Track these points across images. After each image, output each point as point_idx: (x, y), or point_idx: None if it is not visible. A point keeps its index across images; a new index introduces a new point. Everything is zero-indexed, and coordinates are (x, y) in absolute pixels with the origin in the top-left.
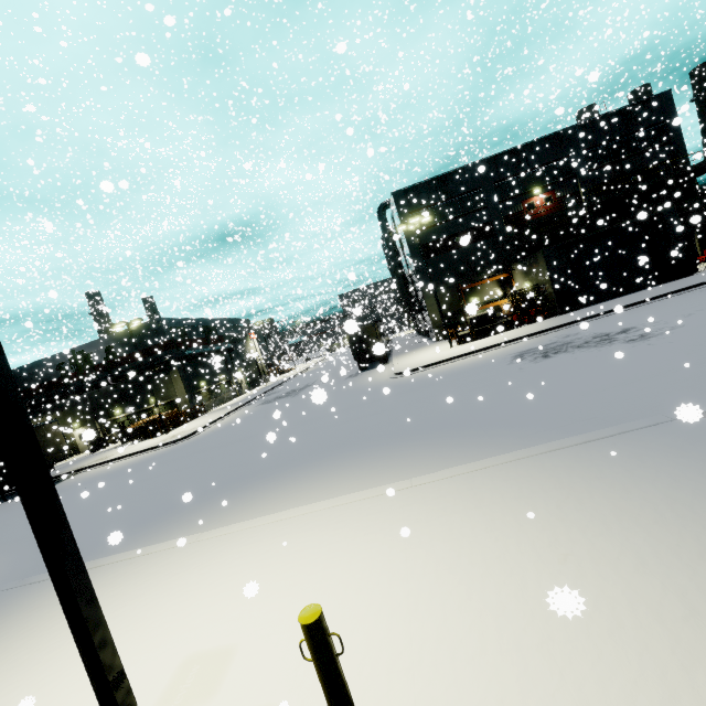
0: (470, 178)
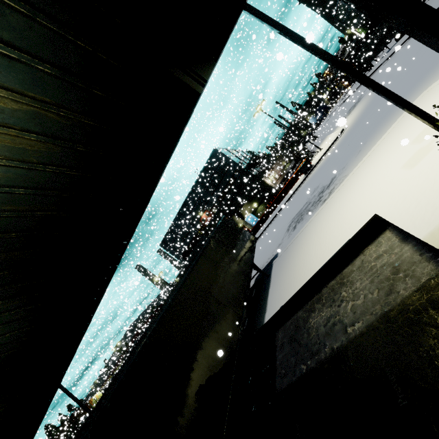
0: (177, 224)
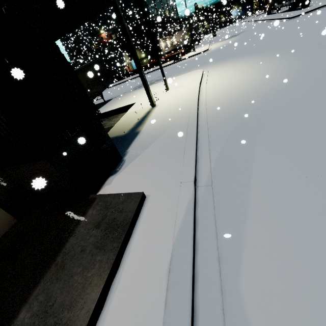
0: None
